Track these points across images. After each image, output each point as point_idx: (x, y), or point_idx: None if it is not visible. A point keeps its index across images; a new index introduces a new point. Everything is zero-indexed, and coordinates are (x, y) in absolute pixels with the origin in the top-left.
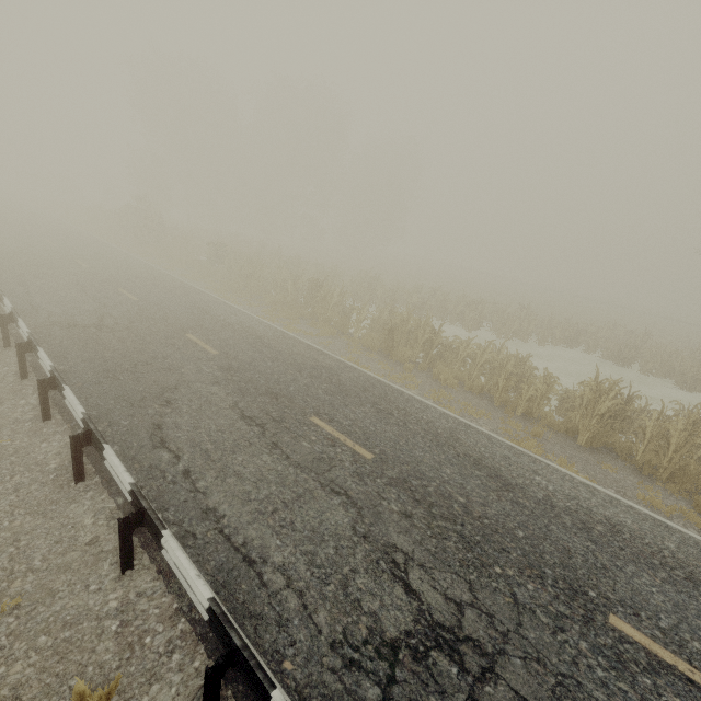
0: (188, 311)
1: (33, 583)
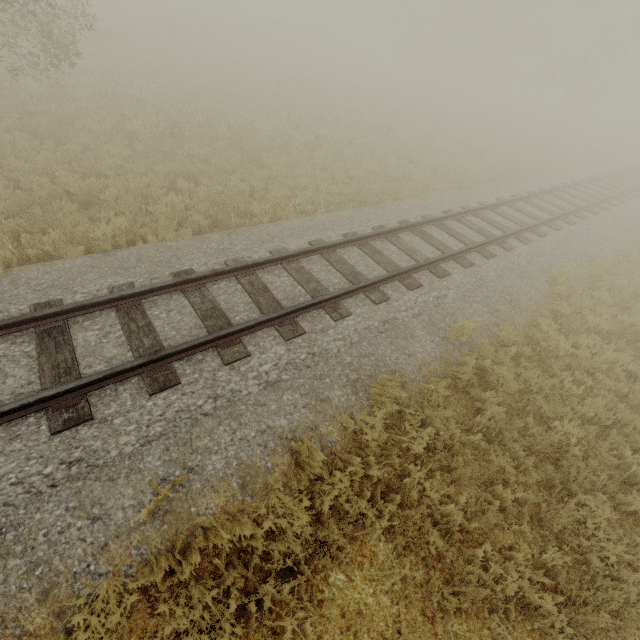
0: None
1: None
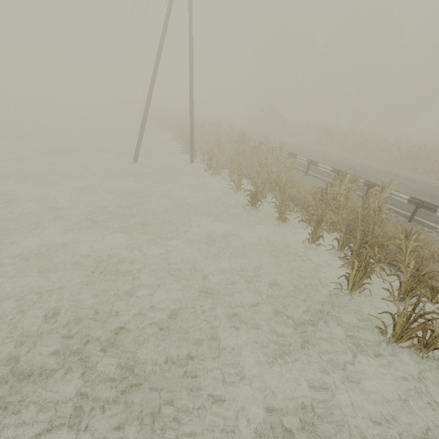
0: (350, 163)
1: (438, 246)
